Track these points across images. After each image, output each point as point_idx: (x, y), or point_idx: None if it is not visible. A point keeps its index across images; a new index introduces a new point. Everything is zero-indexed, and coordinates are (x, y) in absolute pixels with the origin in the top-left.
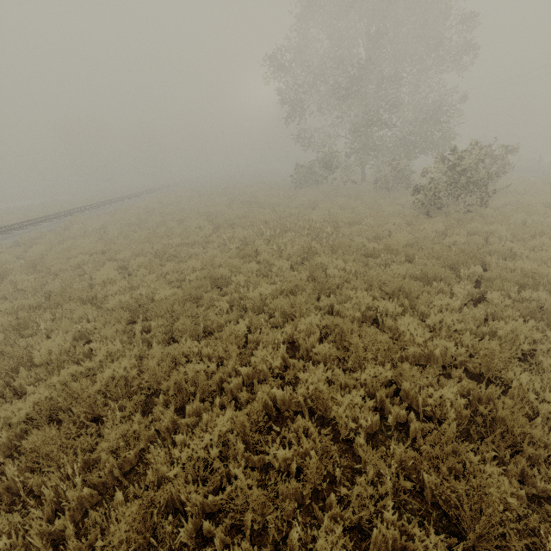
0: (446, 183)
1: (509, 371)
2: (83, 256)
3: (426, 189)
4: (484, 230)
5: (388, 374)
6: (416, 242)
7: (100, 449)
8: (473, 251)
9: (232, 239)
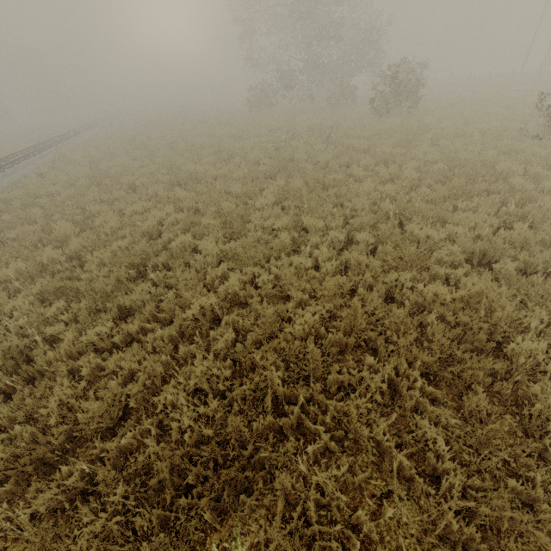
0: (394, 91)
1: (459, 155)
2: (152, 165)
3: (381, 97)
4: (423, 120)
5: (417, 164)
6: (388, 130)
7: (330, 194)
8: (424, 128)
9: (268, 140)
